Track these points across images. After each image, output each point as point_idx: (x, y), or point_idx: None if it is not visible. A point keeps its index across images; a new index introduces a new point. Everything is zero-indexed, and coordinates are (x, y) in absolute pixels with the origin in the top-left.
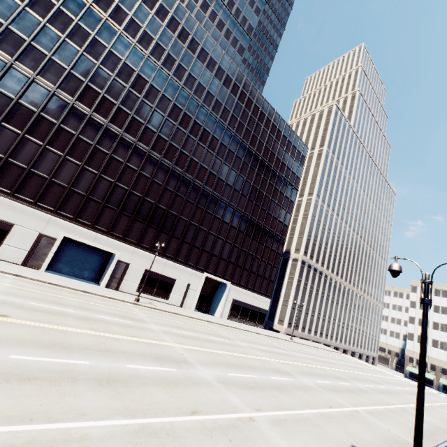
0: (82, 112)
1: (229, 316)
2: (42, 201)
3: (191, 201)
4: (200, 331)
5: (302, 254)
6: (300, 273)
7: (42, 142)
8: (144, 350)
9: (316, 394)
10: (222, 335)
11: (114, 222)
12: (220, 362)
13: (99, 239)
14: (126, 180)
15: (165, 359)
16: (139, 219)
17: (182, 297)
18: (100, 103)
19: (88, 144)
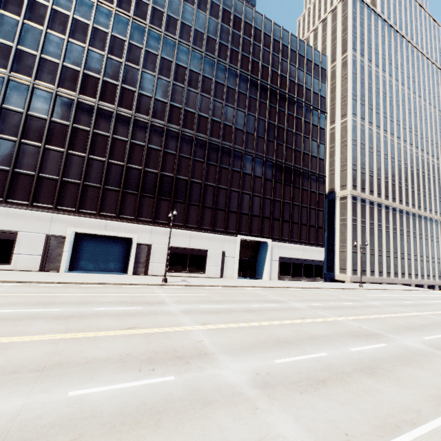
0: (46, 91)
1: (279, 276)
2: (38, 200)
3: (199, 160)
4: (240, 300)
5: (351, 189)
6: (353, 211)
7: (16, 137)
8: (132, 350)
9: (439, 366)
10: (270, 299)
11: (120, 204)
12: (263, 340)
13: (110, 226)
14: (118, 155)
15: (163, 358)
16: (146, 195)
17: (220, 267)
18: (62, 75)
19: (65, 126)
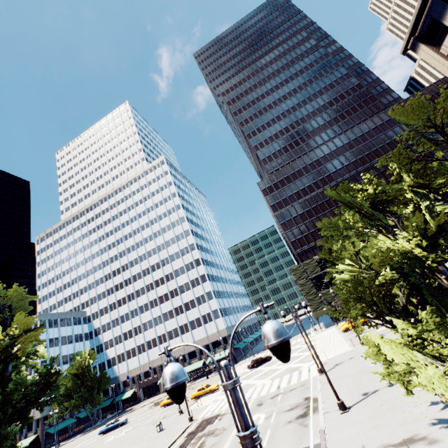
0: None
1: None
2: None
3: None
4: None
5: None
6: None
7: None
8: None
9: None
10: None
11: None
12: None
13: None
14: None
15: None
16: None
17: None
18: None
19: None
